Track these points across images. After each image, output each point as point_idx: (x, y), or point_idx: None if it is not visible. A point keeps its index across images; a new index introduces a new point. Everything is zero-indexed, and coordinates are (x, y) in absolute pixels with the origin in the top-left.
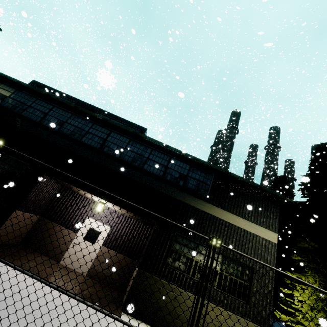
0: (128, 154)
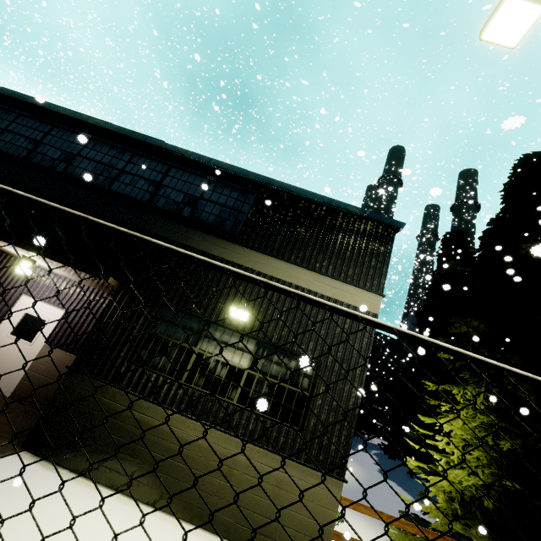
0: (82, 164)
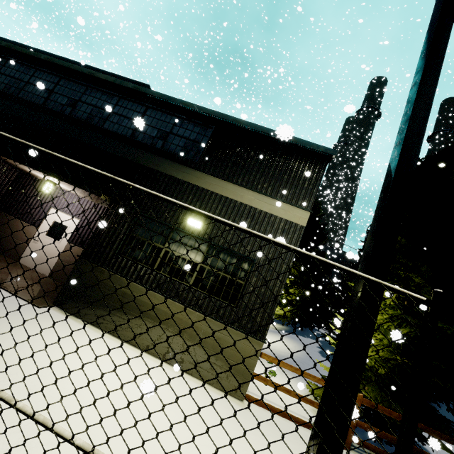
0: (83, 108)
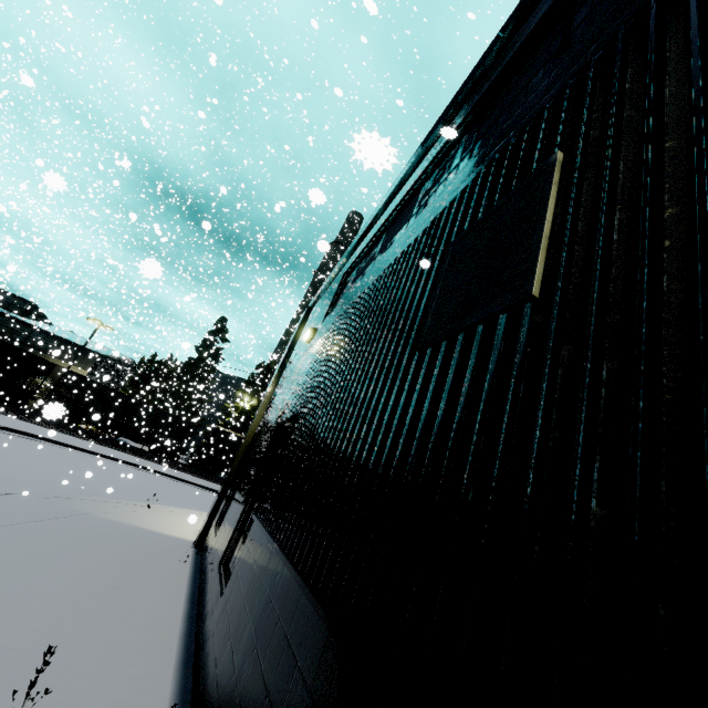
0: (4, 328)
